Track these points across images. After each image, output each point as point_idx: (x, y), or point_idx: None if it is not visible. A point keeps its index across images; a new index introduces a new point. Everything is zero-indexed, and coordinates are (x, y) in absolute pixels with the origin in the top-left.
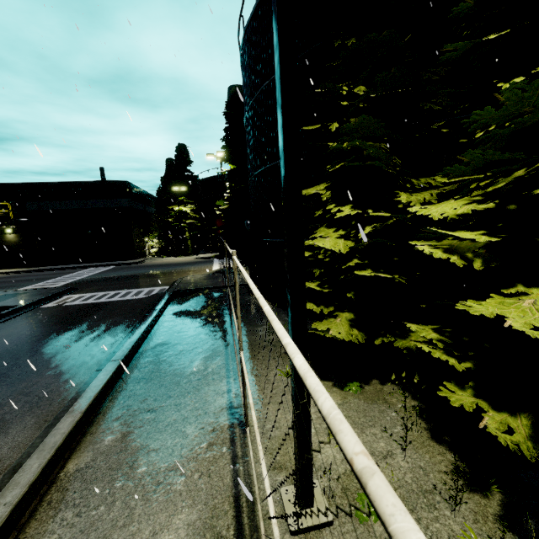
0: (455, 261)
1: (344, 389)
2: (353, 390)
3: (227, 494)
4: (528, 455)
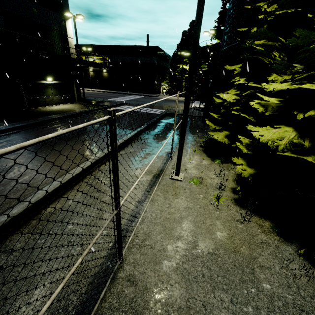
0: (259, 110)
1: (213, 161)
2: (216, 162)
3: (157, 168)
4: (243, 175)
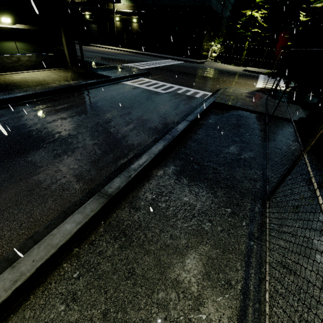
0: None
1: None
2: None
3: None
4: None
